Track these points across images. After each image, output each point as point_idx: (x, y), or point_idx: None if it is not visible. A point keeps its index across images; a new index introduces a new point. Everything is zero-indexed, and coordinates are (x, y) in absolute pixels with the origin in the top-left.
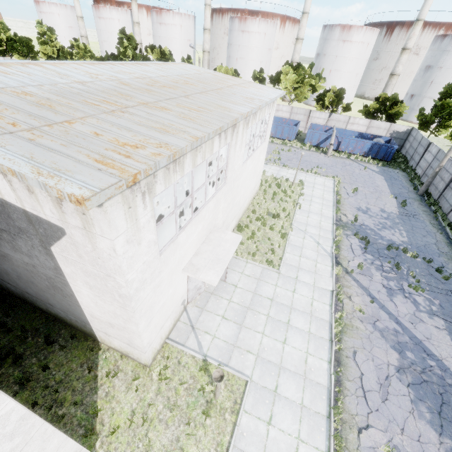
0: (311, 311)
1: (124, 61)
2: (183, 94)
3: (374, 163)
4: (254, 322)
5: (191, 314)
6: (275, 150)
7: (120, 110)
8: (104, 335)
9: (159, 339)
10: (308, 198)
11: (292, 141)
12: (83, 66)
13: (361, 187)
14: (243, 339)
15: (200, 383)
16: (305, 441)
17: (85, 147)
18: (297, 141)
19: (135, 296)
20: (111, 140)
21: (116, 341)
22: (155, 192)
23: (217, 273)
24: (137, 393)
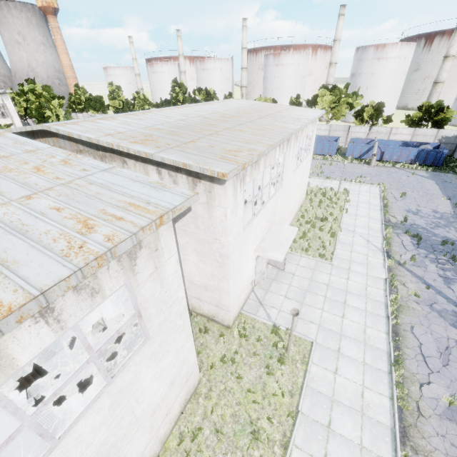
0: (365, 294)
1: (176, 104)
2: (247, 120)
3: (423, 169)
4: (313, 301)
5: (258, 294)
6: (317, 164)
7: (215, 133)
8: (196, 301)
9: (237, 306)
10: (355, 204)
11: (333, 156)
12: (175, 110)
13: (409, 192)
14: (305, 313)
15: (272, 341)
16: (369, 388)
17: (211, 153)
18: (338, 156)
19: (230, 256)
20: (221, 149)
21: (206, 305)
22: (245, 181)
23: (282, 253)
24: (224, 345)
